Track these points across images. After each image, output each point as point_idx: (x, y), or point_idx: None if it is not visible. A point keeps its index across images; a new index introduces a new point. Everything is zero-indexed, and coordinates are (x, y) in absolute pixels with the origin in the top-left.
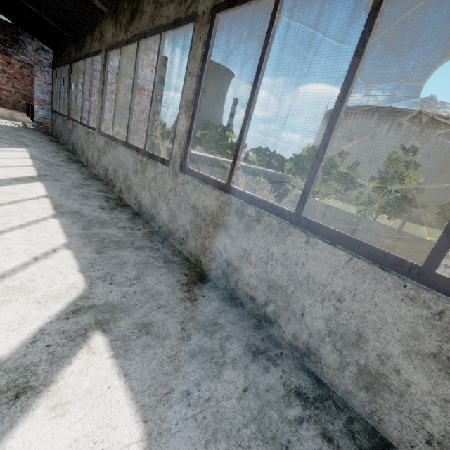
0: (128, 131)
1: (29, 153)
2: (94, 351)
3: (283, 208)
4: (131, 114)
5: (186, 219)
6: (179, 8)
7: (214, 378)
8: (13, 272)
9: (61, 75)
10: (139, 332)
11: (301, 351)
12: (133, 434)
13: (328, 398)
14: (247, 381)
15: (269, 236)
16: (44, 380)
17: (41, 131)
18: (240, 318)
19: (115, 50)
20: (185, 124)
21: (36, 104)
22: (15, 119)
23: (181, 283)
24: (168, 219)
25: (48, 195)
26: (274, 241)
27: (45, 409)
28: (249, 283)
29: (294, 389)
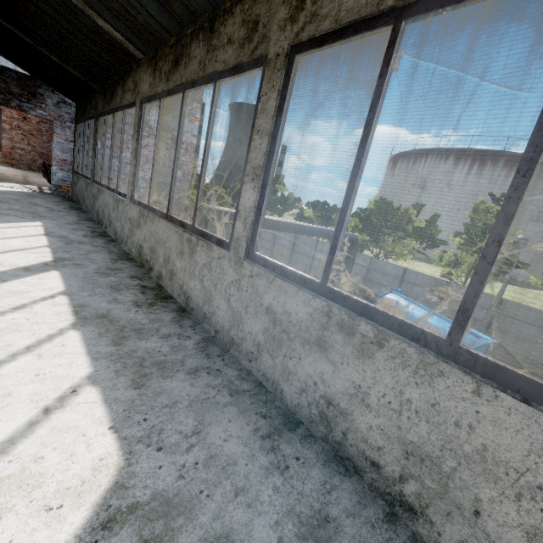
0: (170, 200)
1: (44, 228)
2: None
3: (422, 330)
4: (173, 179)
5: (257, 326)
6: (241, 50)
7: None
8: (11, 444)
9: (85, 131)
10: None
11: None
12: None
13: None
14: None
15: (401, 371)
16: None
17: (60, 196)
18: (361, 501)
19: (153, 102)
20: (252, 196)
21: (54, 165)
22: (30, 183)
23: (261, 435)
24: (229, 322)
25: (67, 290)
26: (411, 381)
27: None
28: (367, 439)
29: None
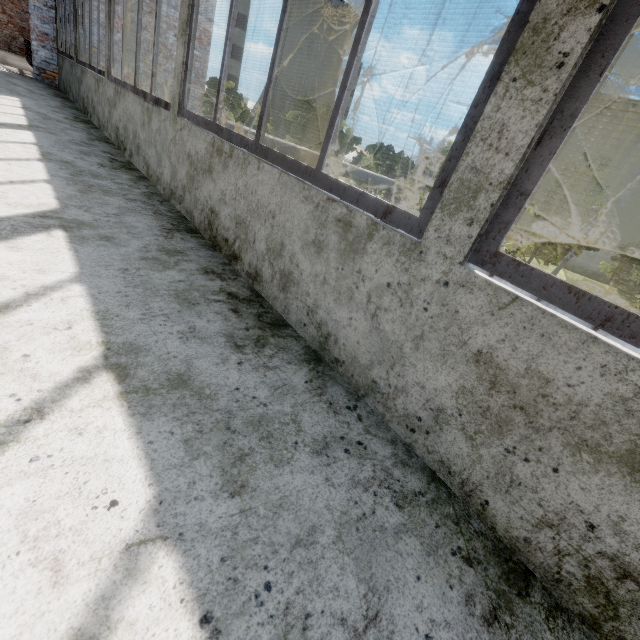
0: (136, 71)
1: (22, 103)
2: (53, 236)
3: (248, 139)
4: (138, 46)
5: (184, 172)
6: None
7: (156, 271)
8: None
9: None
10: (100, 238)
11: (253, 277)
12: (70, 270)
13: (257, 302)
14: (186, 279)
15: (237, 171)
16: (6, 237)
17: (45, 83)
18: (212, 257)
19: None
20: (181, 52)
21: (34, 39)
22: (8, 64)
23: (164, 228)
24: (170, 176)
25: (38, 143)
26: (240, 175)
27: (4, 246)
28: (225, 226)
29: (229, 292)
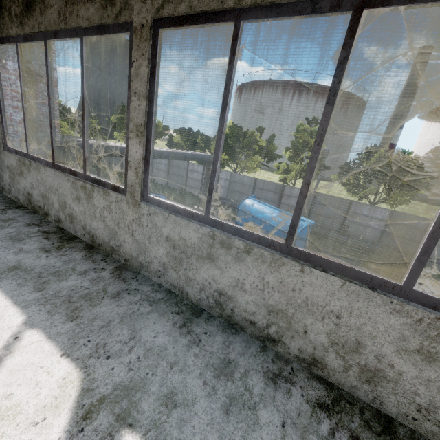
0: (53, 150)
1: None
2: None
3: (272, 240)
4: (53, 129)
5: (161, 251)
6: (104, 11)
7: (255, 427)
8: None
9: None
10: (166, 408)
11: (308, 362)
12: None
13: (340, 398)
14: (280, 414)
15: (262, 266)
16: None
17: None
18: (247, 345)
19: (7, 44)
20: (139, 150)
21: None
22: None
23: (178, 326)
24: (136, 251)
25: None
26: (268, 271)
27: None
28: (247, 309)
29: (316, 402)
